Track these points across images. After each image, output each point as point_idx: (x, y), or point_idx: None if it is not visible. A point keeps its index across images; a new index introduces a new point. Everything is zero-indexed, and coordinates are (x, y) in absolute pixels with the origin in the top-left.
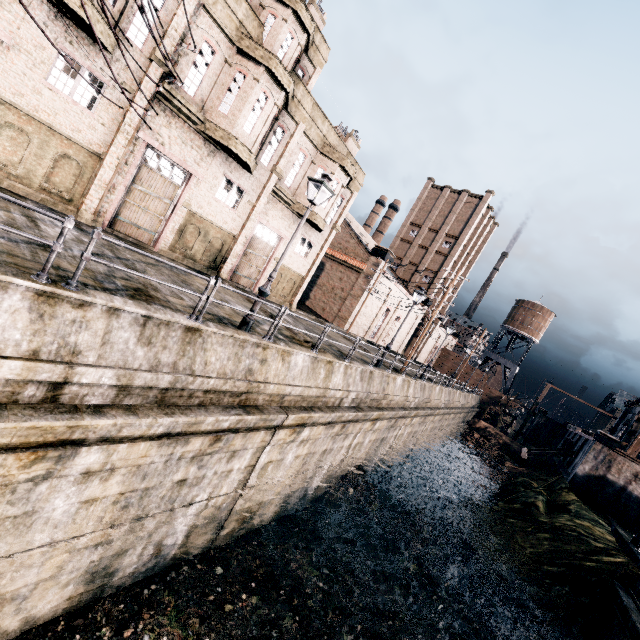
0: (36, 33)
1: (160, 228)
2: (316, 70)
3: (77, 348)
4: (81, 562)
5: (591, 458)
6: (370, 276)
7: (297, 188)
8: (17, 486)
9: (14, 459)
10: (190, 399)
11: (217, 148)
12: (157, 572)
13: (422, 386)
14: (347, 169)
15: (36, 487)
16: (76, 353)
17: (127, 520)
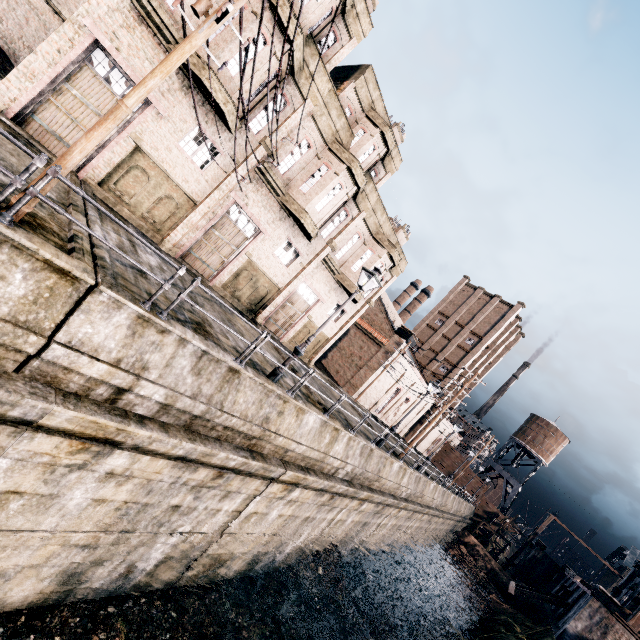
0: (185, 112)
1: (221, 268)
2: (387, 174)
3: (147, 364)
4: (66, 559)
5: (585, 616)
6: (390, 353)
7: (345, 261)
8: (57, 468)
9: (67, 444)
10: (211, 431)
11: (289, 216)
12: (118, 595)
13: (417, 478)
14: (393, 256)
15: (69, 474)
16: (145, 368)
17: (119, 530)
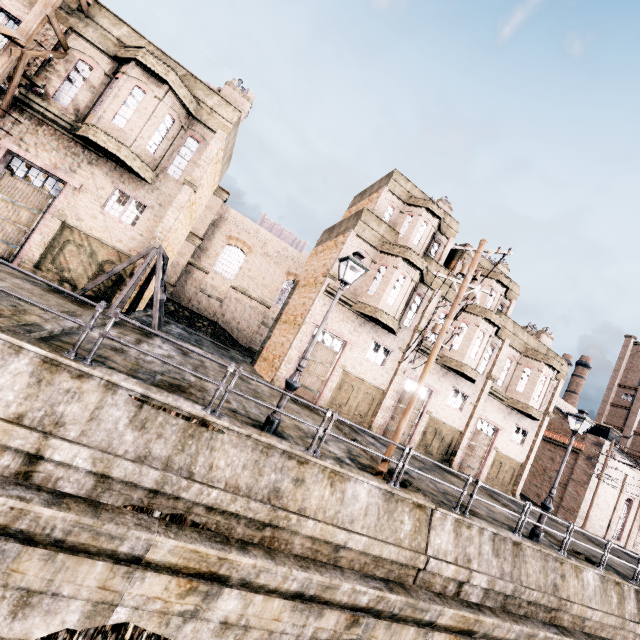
0: (365, 337)
1: (411, 432)
2: (512, 302)
3: (469, 557)
4: None
5: None
6: (593, 458)
7: (507, 386)
8: None
9: (448, 638)
10: (518, 608)
11: (449, 370)
12: None
13: None
14: (553, 365)
15: None
16: (469, 561)
17: None
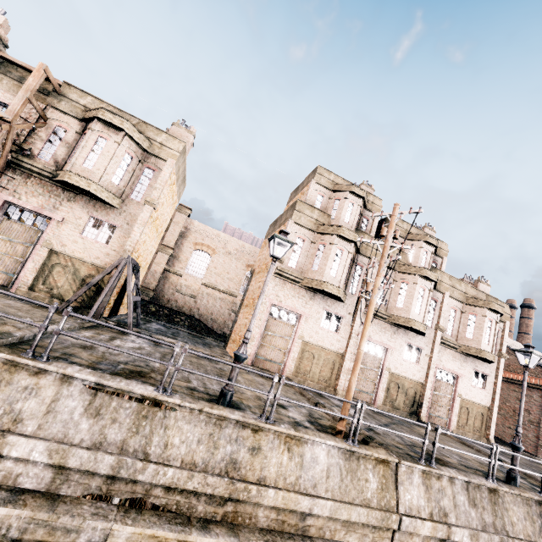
0: (316, 308)
1: (375, 389)
2: (443, 259)
3: (445, 510)
4: None
5: None
6: None
7: (457, 334)
8: None
9: None
10: None
11: (398, 327)
12: None
13: None
14: (495, 309)
15: None
16: (445, 514)
17: None
